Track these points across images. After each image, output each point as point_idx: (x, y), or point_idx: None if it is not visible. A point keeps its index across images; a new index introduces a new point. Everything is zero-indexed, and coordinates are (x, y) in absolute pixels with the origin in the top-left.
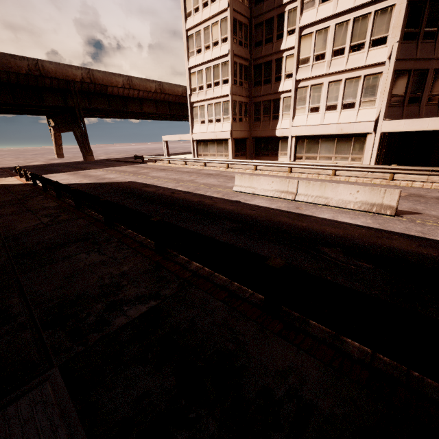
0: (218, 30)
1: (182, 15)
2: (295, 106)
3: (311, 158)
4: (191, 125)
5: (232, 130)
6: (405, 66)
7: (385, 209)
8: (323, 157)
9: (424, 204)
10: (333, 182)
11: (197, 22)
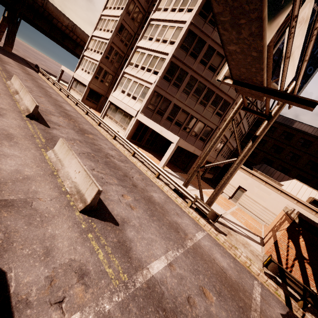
0: (112, 24)
1: (104, 6)
2: (118, 85)
3: (111, 118)
4: (77, 67)
5: (91, 82)
6: (161, 92)
7: (27, 112)
8: (115, 120)
9: (73, 134)
10: (85, 123)
11: (107, 14)
